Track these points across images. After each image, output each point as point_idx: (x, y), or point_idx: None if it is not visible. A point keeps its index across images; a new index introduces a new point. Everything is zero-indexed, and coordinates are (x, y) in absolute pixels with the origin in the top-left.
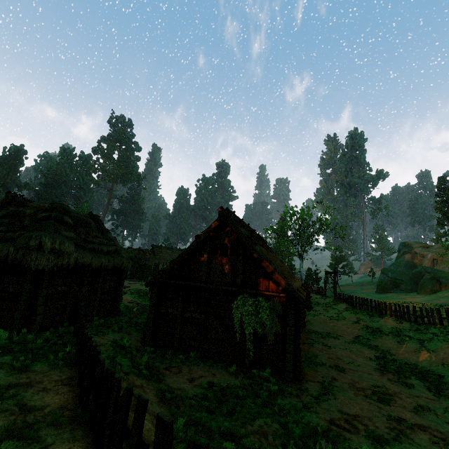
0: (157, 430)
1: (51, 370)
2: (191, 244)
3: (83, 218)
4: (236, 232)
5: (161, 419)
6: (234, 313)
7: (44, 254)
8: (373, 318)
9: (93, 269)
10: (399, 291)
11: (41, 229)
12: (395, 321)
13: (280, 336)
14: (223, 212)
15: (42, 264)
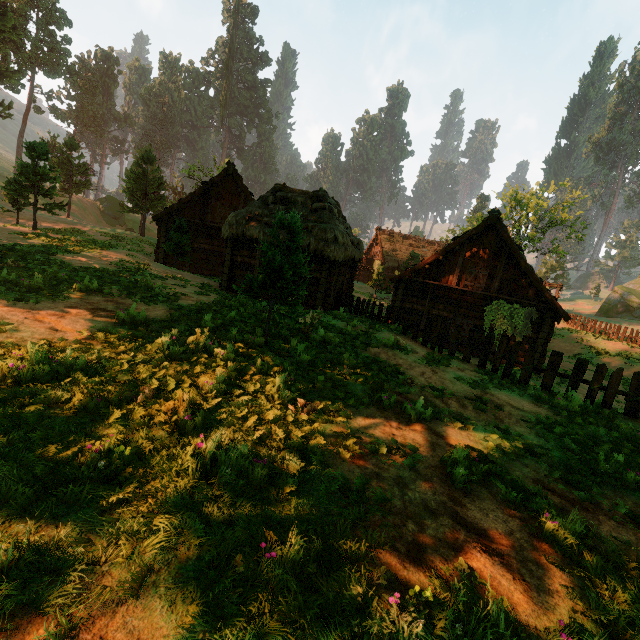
0: (553, 356)
1: (397, 335)
2: (449, 246)
3: (338, 207)
4: (505, 239)
5: (556, 352)
6: (486, 315)
7: (340, 247)
8: (599, 340)
9: (345, 261)
10: (630, 317)
11: (323, 221)
12: (626, 346)
13: (529, 339)
14: (496, 216)
15: (338, 256)
